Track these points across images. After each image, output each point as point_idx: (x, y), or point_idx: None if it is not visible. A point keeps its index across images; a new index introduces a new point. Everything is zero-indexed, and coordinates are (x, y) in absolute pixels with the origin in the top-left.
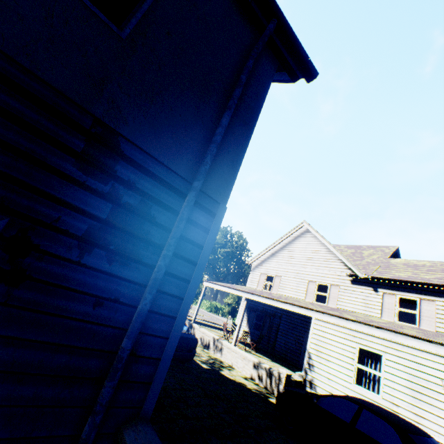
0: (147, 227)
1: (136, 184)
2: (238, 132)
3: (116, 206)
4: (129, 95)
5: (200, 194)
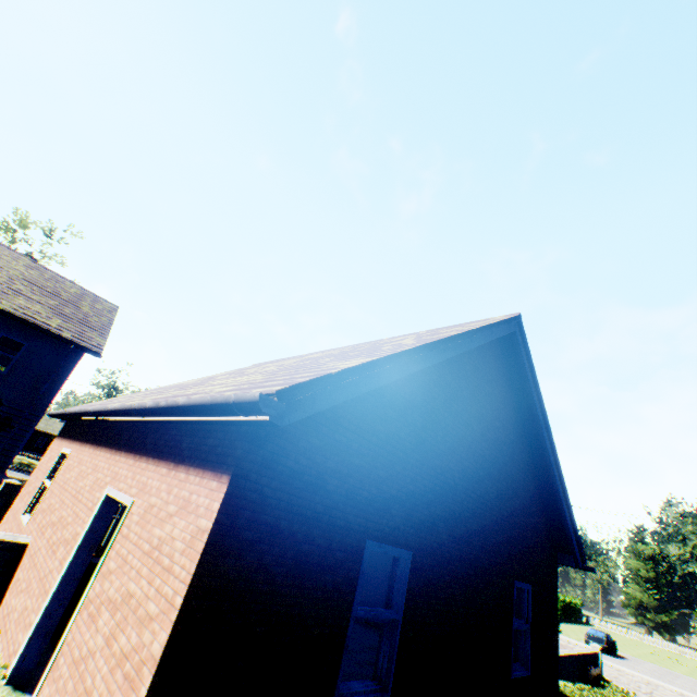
0: (10, 422)
1: (7, 411)
2: (55, 387)
3: (0, 418)
4: (7, 388)
5: (33, 411)
